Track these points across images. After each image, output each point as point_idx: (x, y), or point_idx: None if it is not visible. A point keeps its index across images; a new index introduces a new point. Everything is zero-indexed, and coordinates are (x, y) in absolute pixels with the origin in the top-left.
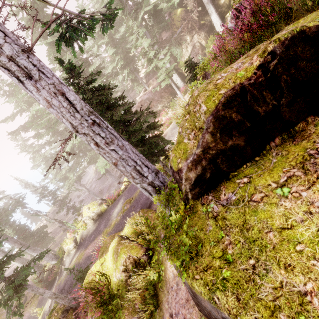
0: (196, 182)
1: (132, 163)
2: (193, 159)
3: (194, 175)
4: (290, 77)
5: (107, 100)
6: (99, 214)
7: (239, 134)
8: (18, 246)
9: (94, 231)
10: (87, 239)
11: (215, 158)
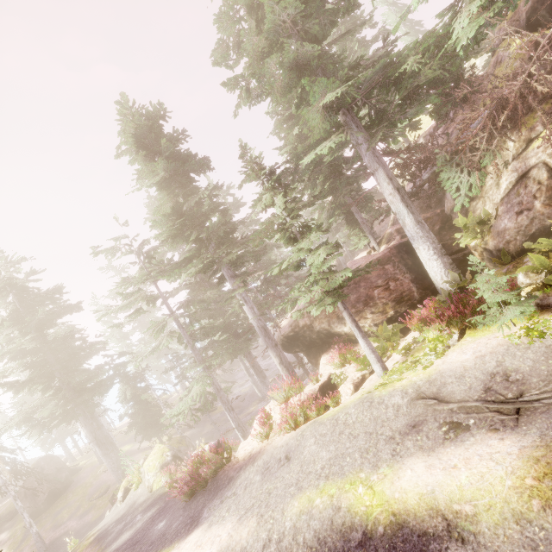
0: None
1: None
2: None
3: None
4: None
5: None
6: (149, 487)
7: None
8: (92, 438)
9: (121, 518)
10: (119, 514)
11: None
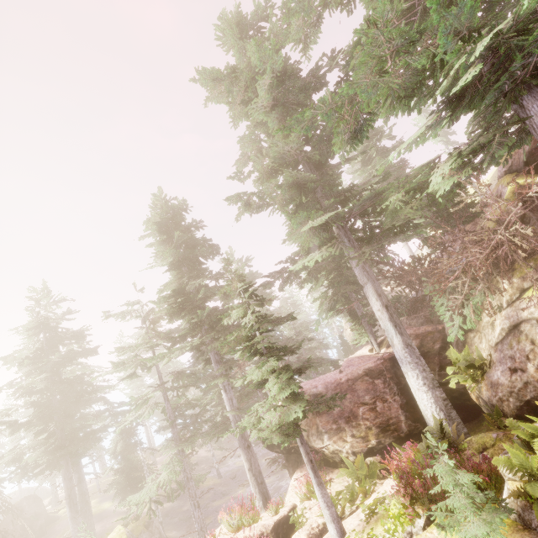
0: None
1: None
2: None
3: None
4: None
5: None
6: None
7: None
8: (67, 495)
9: None
10: None
11: None
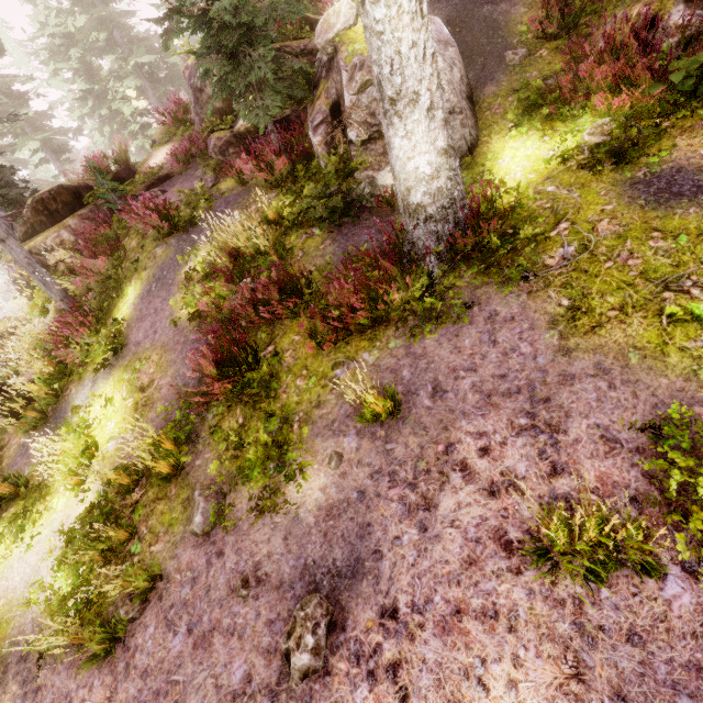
0: (25, 233)
1: (6, 227)
2: (23, 222)
3: (24, 230)
4: (61, 199)
5: (5, 180)
6: None
7: (44, 216)
8: None
9: None
10: None
11: (33, 223)
